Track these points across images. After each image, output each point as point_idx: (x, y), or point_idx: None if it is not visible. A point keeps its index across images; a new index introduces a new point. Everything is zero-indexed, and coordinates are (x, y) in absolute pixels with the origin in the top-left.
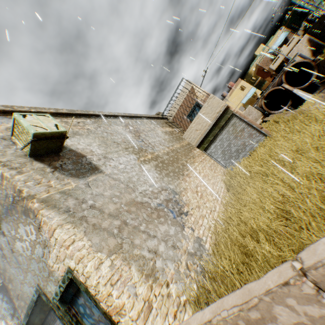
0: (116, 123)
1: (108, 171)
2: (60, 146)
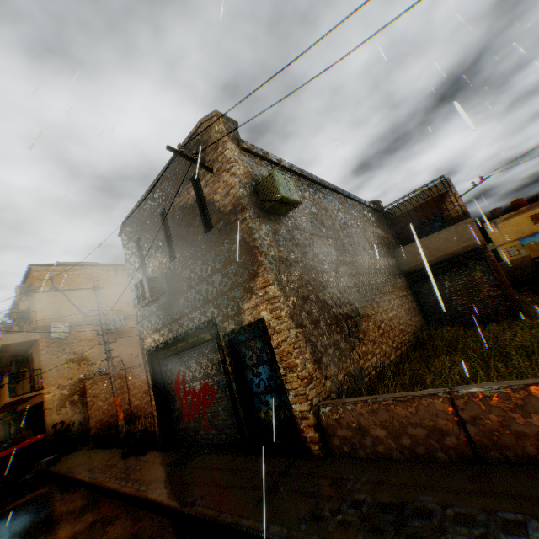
0: (329, 199)
1: (310, 256)
2: (286, 212)
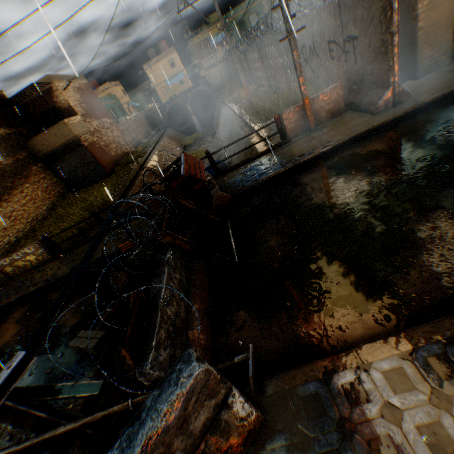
0: None
1: None
2: None
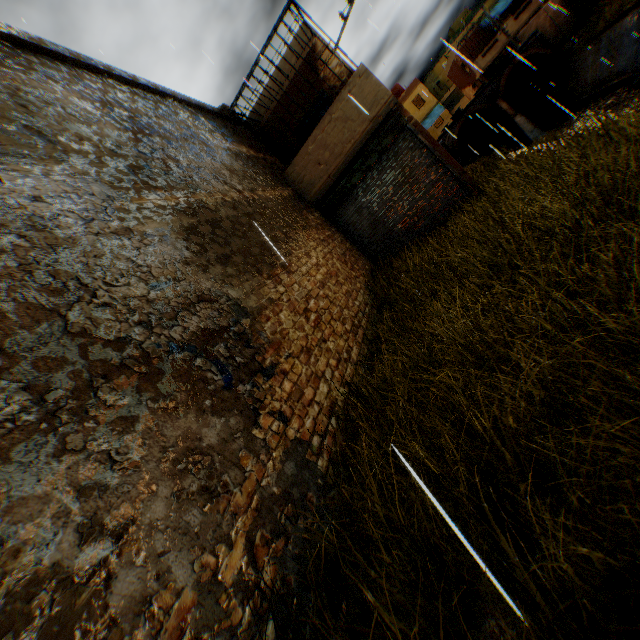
0: (56, 77)
1: None
2: None
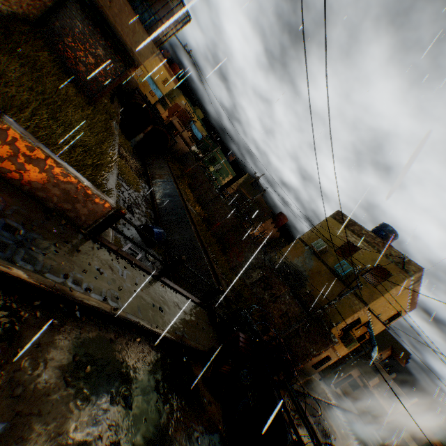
0: None
1: None
2: None
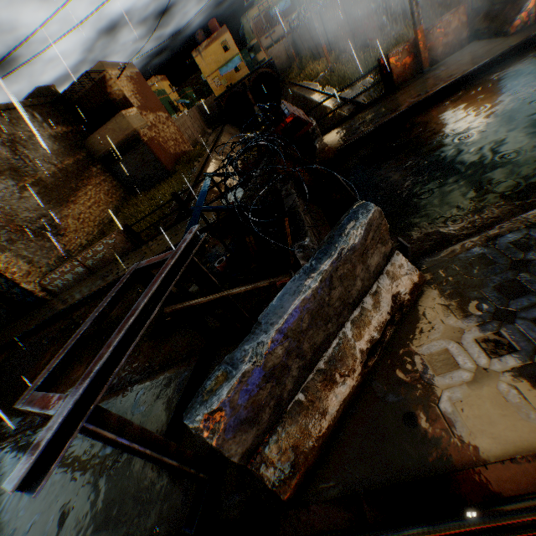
0: None
1: None
2: None
